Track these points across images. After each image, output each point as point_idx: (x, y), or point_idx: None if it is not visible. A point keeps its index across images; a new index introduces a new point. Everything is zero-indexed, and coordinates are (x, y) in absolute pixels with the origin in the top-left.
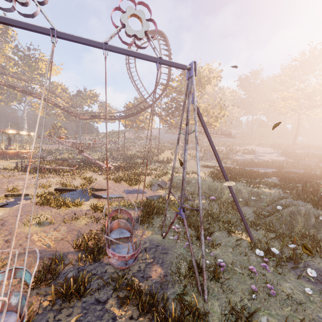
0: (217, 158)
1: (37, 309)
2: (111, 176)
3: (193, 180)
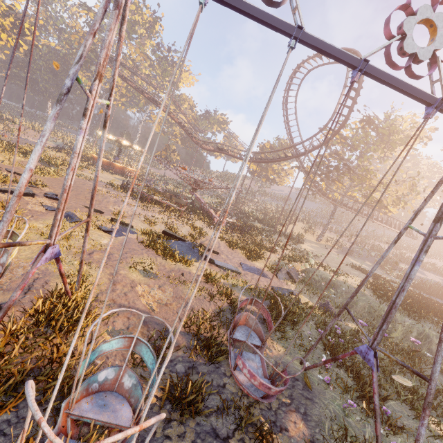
0: None
1: None
2: (224, 236)
3: (344, 286)
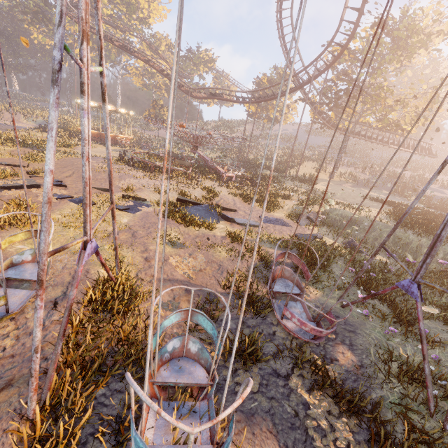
0: None
1: None
2: (237, 192)
3: (366, 221)
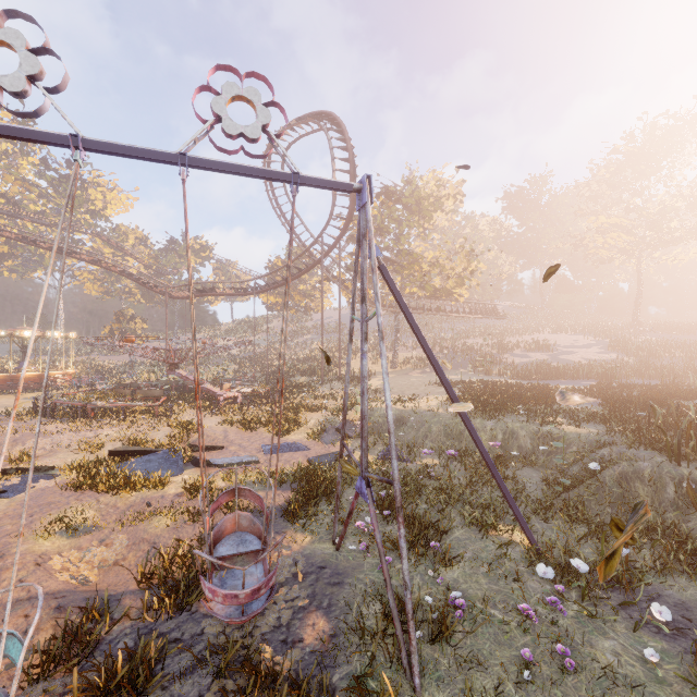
0: (435, 366)
1: None
2: (237, 417)
3: (413, 415)
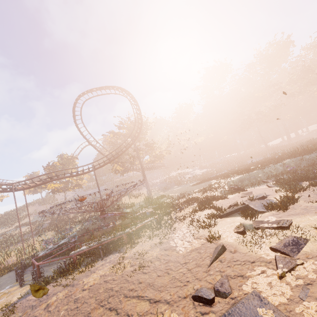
0: None
1: None
2: (191, 206)
3: (244, 177)
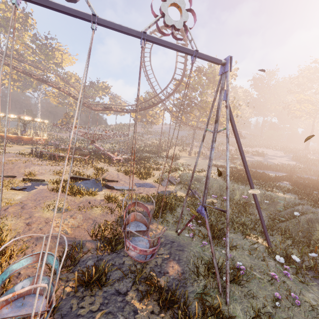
0: (243, 158)
1: (60, 294)
2: (122, 168)
3: (204, 178)
